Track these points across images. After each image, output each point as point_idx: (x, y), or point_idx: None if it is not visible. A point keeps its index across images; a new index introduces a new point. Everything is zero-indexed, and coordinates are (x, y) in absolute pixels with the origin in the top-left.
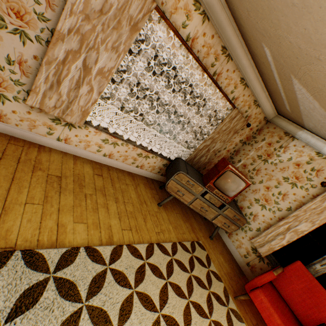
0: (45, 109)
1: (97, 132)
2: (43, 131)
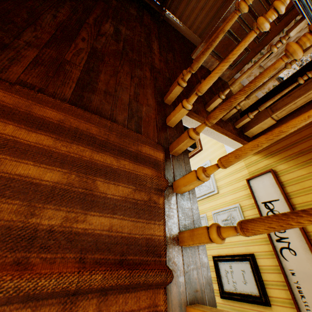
0: (264, 67)
1: (274, 81)
2: (250, 79)
